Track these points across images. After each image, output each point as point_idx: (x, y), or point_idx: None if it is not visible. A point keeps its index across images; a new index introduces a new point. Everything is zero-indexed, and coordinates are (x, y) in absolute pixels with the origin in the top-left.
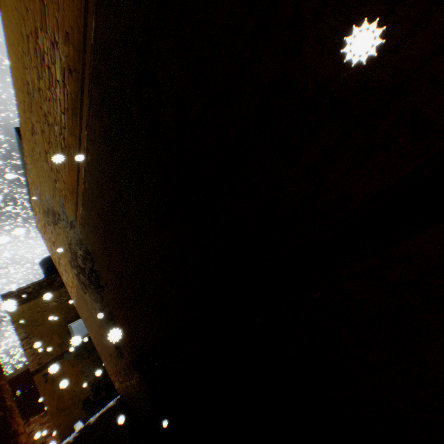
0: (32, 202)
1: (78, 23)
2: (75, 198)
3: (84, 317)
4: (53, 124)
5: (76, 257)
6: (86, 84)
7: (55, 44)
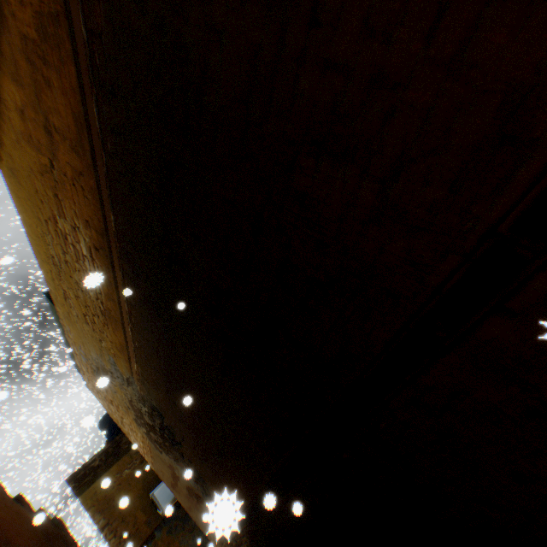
0: (76, 362)
1: (97, 214)
2: (127, 356)
3: (165, 479)
4: (87, 290)
5: (141, 414)
6: (115, 260)
7: (77, 228)
